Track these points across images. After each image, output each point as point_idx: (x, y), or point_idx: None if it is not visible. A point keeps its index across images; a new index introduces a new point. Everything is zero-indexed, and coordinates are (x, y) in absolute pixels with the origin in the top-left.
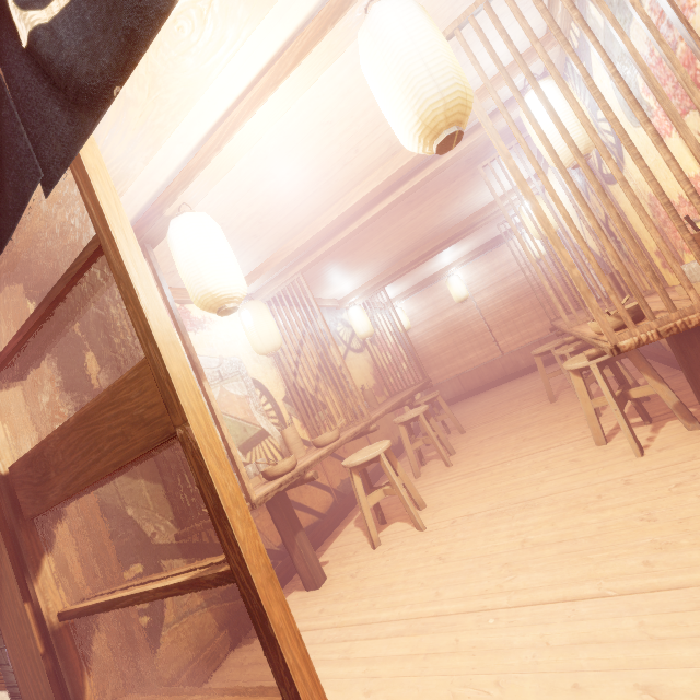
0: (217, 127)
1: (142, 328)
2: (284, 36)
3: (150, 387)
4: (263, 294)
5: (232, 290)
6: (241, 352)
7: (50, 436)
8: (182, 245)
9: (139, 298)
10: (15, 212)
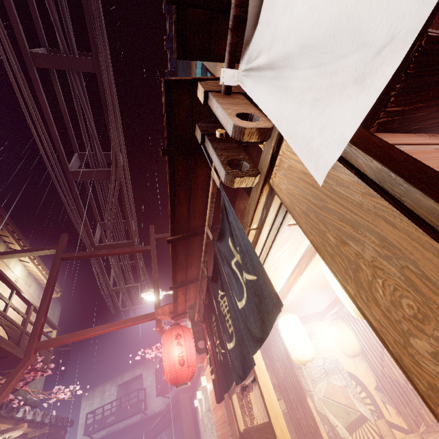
0: (286, 282)
1: (266, 409)
2: (298, 257)
3: (272, 434)
4: (342, 310)
5: (306, 357)
6: (336, 352)
7: (251, 427)
8: (283, 333)
9: (264, 396)
10: (231, 382)
